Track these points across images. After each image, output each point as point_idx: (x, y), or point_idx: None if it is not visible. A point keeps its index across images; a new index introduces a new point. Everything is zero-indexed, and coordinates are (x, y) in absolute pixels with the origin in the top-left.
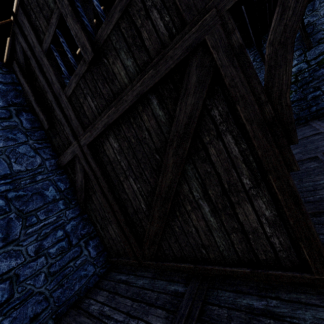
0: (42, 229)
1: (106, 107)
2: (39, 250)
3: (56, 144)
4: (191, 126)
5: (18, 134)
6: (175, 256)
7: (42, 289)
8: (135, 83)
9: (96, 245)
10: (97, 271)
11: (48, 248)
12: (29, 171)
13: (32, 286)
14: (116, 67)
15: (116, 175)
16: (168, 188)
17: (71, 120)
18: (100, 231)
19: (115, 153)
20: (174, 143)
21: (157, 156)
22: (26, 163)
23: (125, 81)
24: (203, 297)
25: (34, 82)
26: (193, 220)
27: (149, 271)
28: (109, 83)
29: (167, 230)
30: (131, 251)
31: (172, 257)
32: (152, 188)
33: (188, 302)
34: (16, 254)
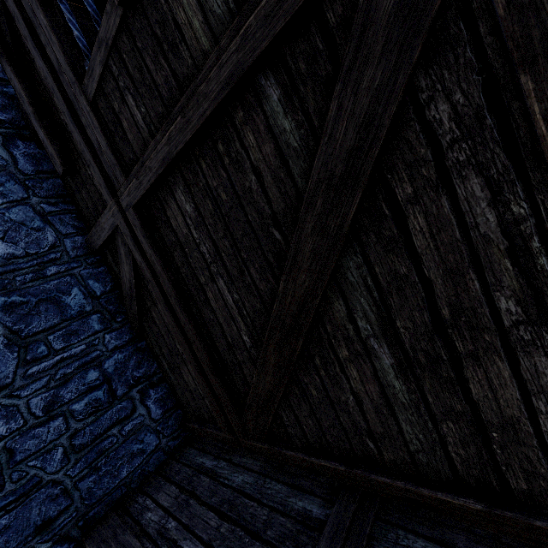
0: (59, 367)
1: (164, 117)
2: (53, 406)
3: (83, 205)
4: (367, 153)
5: (8, 184)
6: (307, 441)
7: (59, 476)
8: (227, 45)
9: (163, 397)
10: (163, 443)
11: (70, 403)
12: (32, 258)
13: (40, 470)
14: (182, 6)
15: (192, 273)
16: (300, 306)
17: (100, 153)
18: (168, 373)
19: (188, 224)
20: (319, 201)
21: (276, 232)
22: (26, 241)
23: (202, 43)
24: (364, 543)
25: (32, 74)
26: (352, 379)
27: (256, 457)
28: (168, 54)
29: (294, 390)
30: (223, 419)
31: (301, 443)
32: (263, 303)
33: (332, 547)
34: (8, 412)
